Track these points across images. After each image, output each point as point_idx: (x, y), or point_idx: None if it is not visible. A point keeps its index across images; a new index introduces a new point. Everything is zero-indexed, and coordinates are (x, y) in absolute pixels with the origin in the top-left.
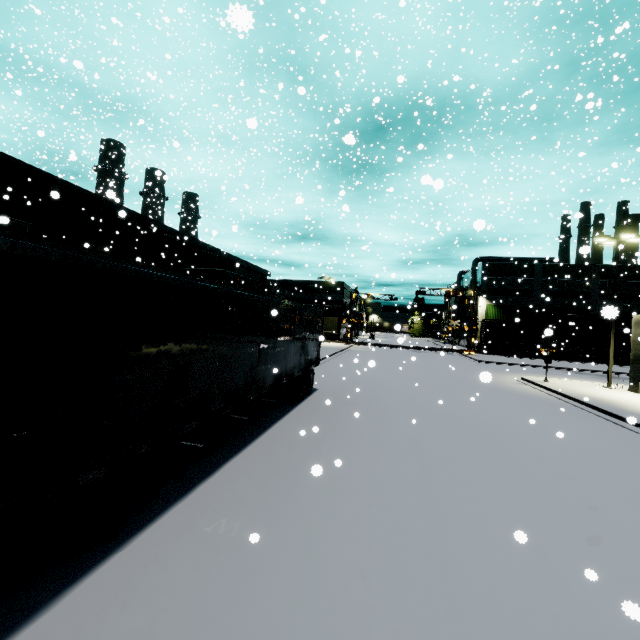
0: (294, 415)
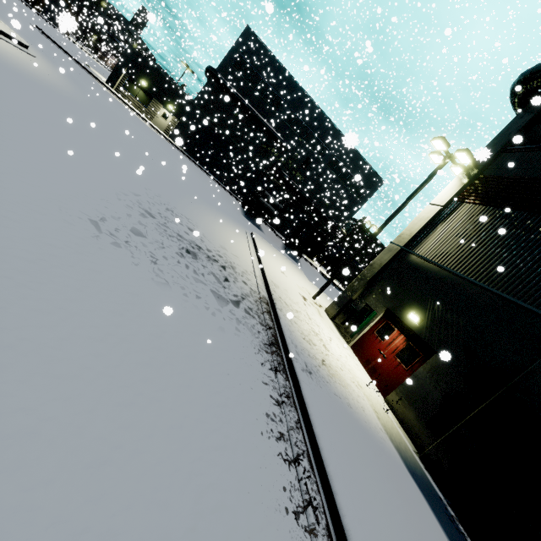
0: None
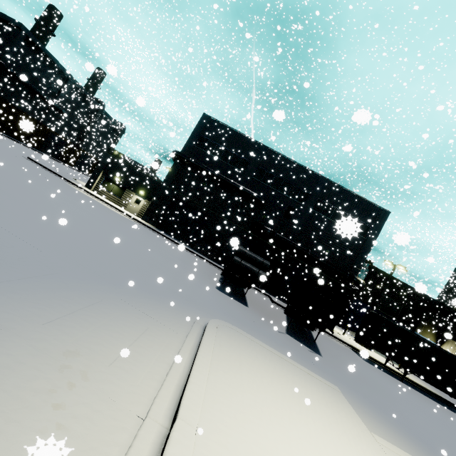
0: None
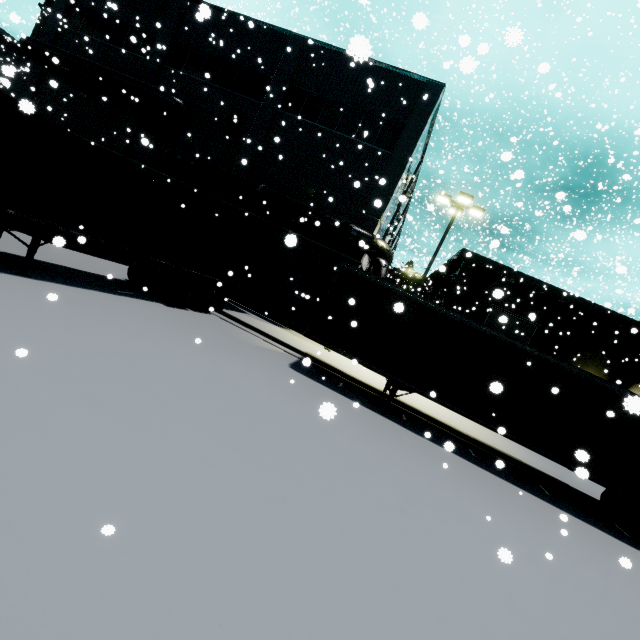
0: (608, 536)
